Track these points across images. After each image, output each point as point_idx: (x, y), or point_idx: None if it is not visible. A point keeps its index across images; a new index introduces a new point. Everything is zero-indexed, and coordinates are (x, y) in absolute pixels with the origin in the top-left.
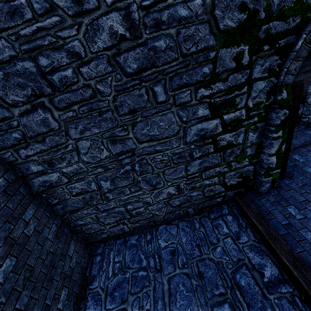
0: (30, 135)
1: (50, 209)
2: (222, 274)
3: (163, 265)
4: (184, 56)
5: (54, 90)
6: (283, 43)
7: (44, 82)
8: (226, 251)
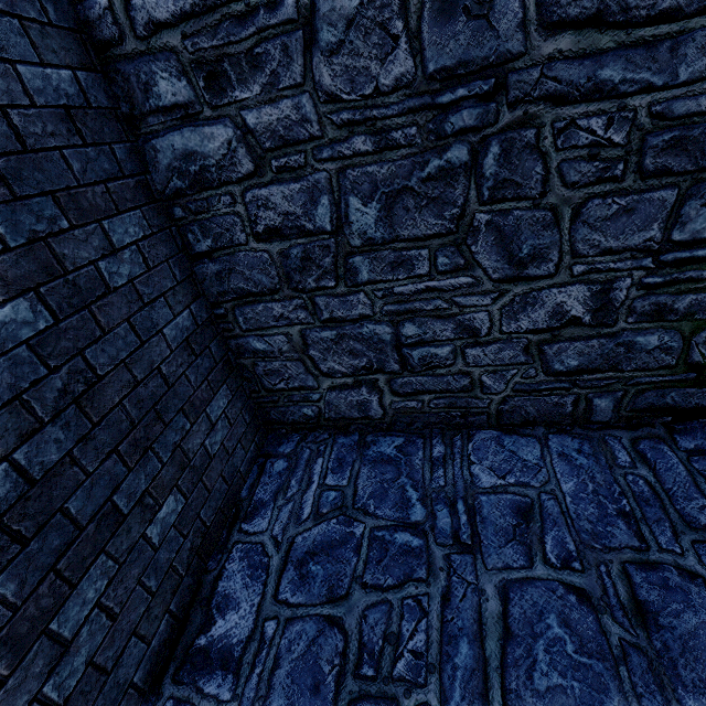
0: None
1: (185, 266)
2: None
3: (483, 536)
4: None
5: None
6: None
7: None
8: None
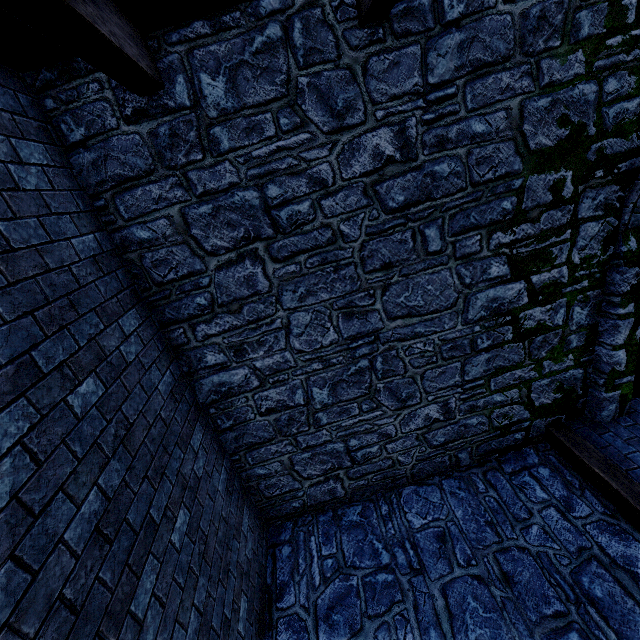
0: (222, 300)
1: (217, 439)
2: (551, 576)
3: (424, 560)
4: (476, 185)
5: (277, 232)
6: (624, 168)
7: (266, 220)
8: (551, 533)
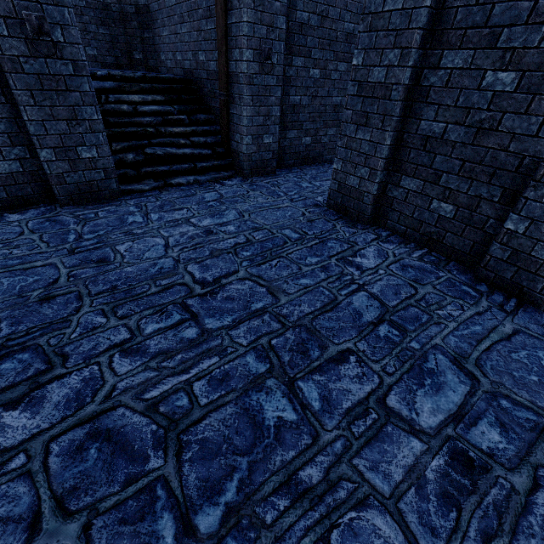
0: None
1: None
2: None
3: None
4: None
5: None
6: None
7: None
8: None
